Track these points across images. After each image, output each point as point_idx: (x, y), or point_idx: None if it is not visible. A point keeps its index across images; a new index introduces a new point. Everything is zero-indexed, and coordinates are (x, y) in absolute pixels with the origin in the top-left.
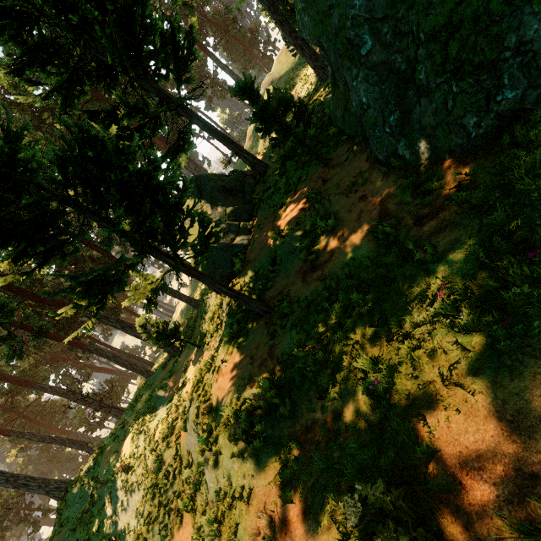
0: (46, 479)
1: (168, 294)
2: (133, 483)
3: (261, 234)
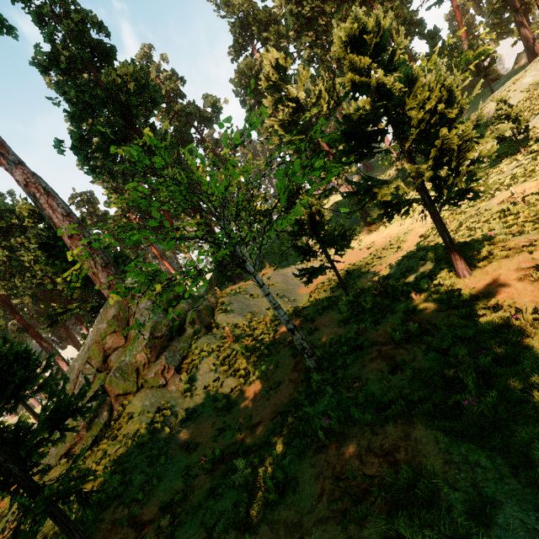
0: None
1: None
2: None
3: None
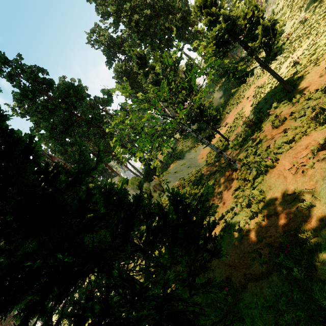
0: None
1: None
2: None
3: None
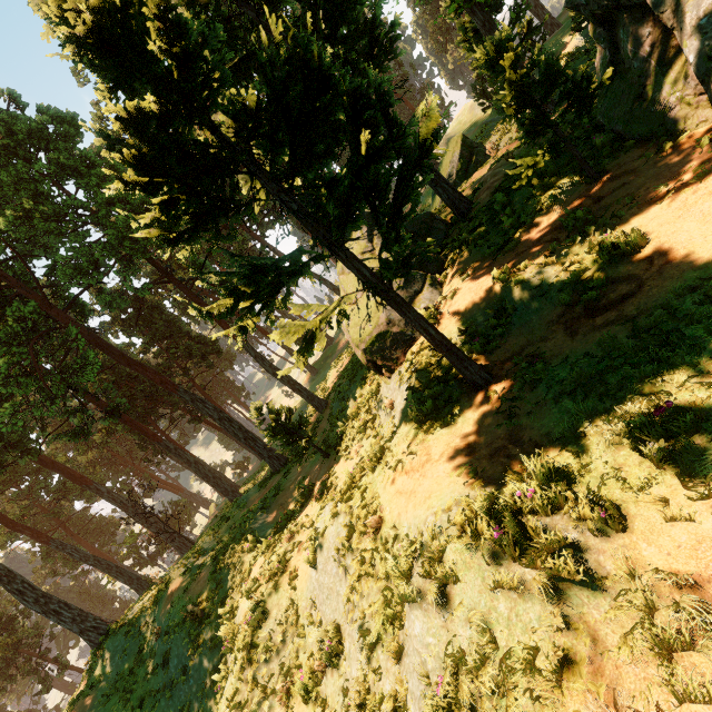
0: (83, 611)
1: (285, 384)
2: (205, 642)
3: (468, 283)
